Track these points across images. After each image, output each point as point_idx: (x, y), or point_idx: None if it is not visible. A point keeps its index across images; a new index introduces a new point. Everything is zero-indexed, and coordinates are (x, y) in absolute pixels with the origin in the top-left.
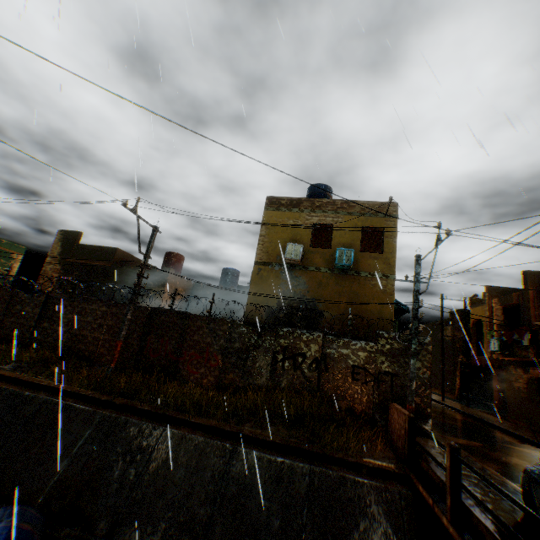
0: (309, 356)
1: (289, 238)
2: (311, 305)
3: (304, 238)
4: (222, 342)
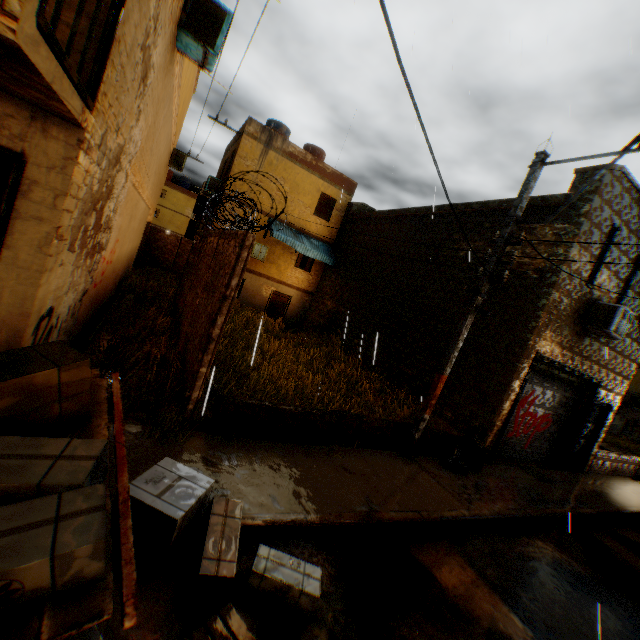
0: None
1: None
2: None
3: None
4: None
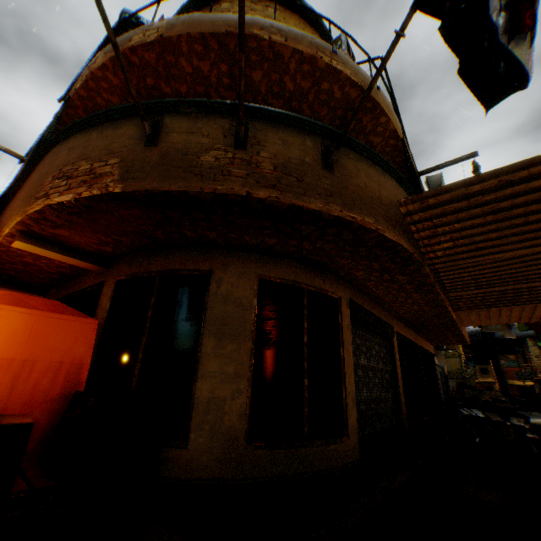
0: None
1: None
2: None
3: None
4: None
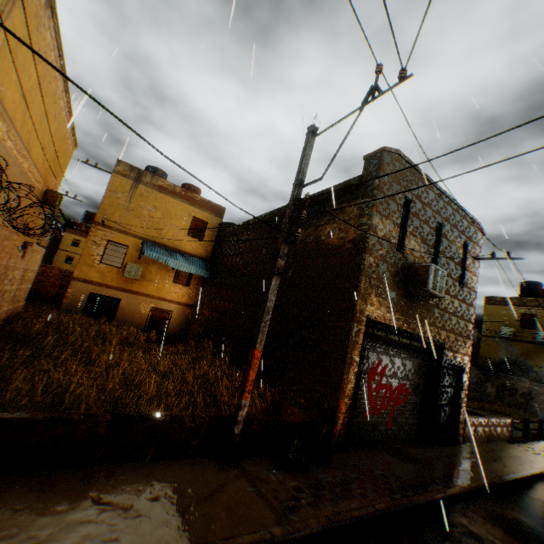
0: (518, 391)
1: (503, 322)
2: (522, 363)
3: (513, 322)
4: None
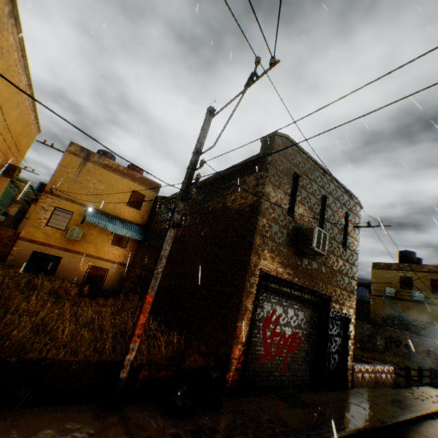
0: (402, 342)
1: (387, 283)
2: (404, 318)
3: (395, 284)
4: (359, 330)
